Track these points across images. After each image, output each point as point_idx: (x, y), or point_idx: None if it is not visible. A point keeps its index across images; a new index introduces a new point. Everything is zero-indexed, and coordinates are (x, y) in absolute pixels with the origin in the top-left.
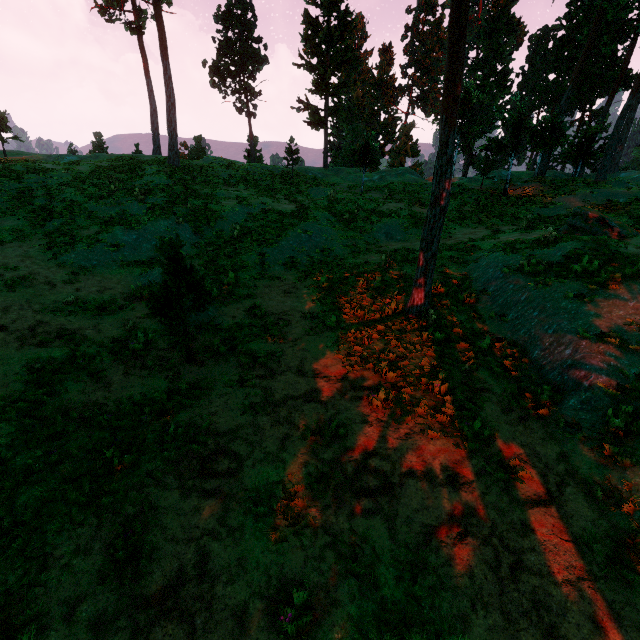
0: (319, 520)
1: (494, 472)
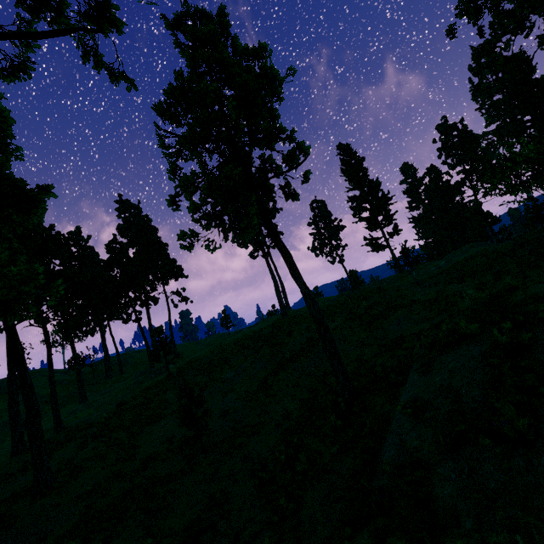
0: None
1: (268, 541)
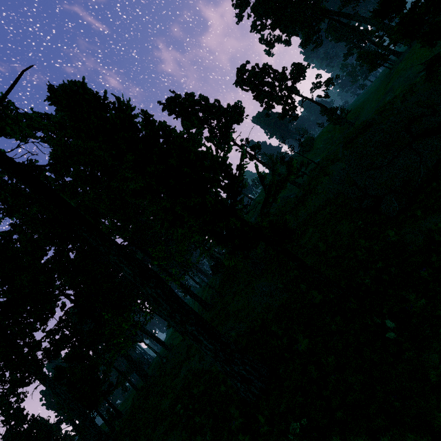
0: None
1: None
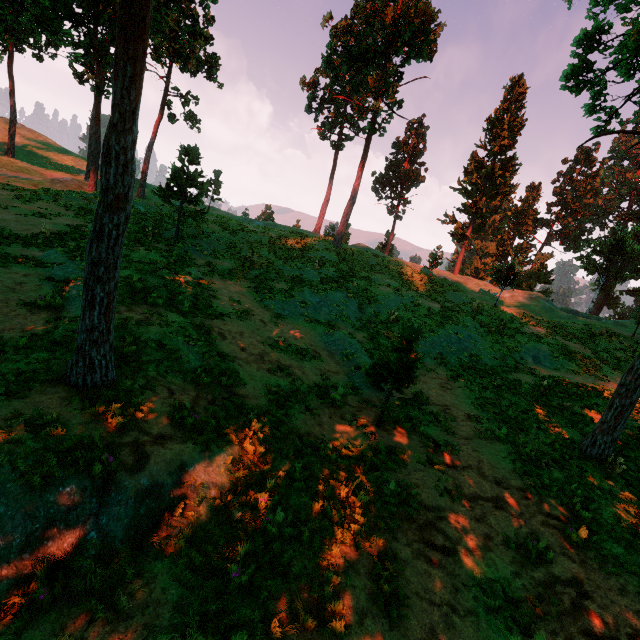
0: None
1: None
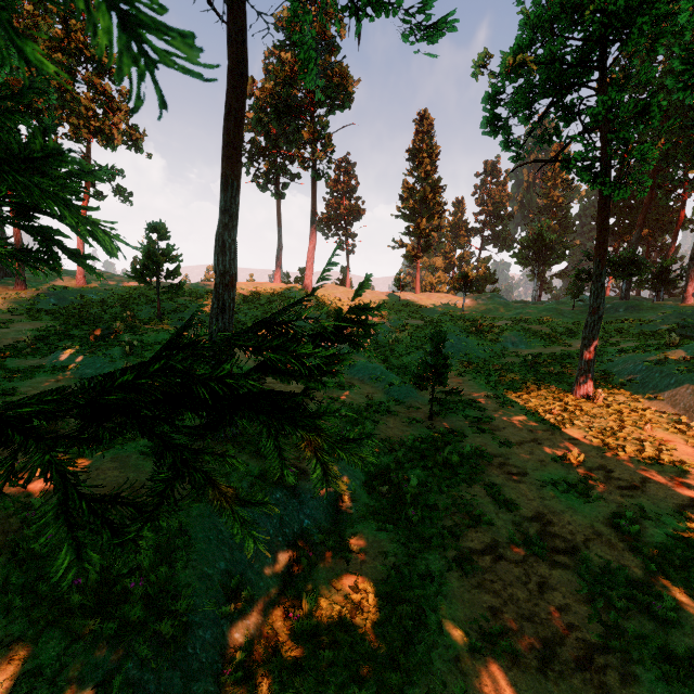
0: (603, 497)
1: None
